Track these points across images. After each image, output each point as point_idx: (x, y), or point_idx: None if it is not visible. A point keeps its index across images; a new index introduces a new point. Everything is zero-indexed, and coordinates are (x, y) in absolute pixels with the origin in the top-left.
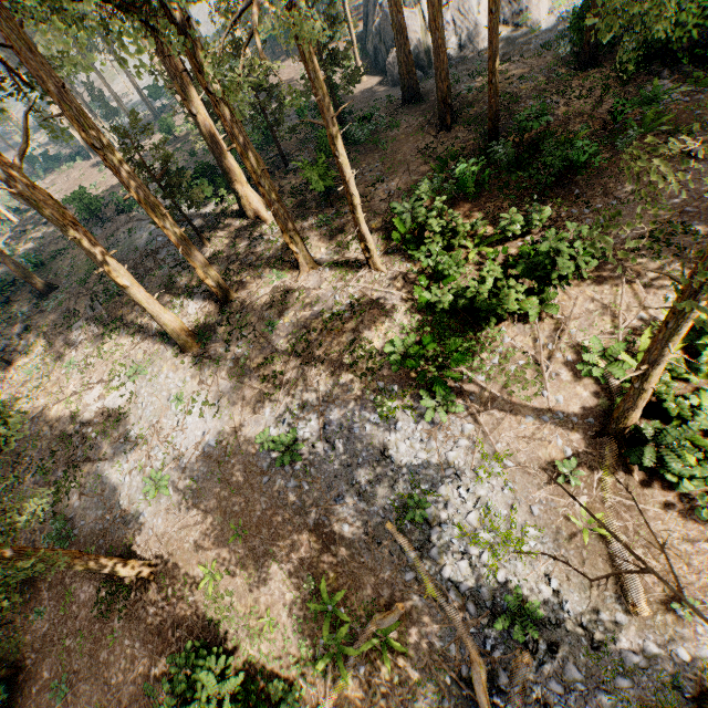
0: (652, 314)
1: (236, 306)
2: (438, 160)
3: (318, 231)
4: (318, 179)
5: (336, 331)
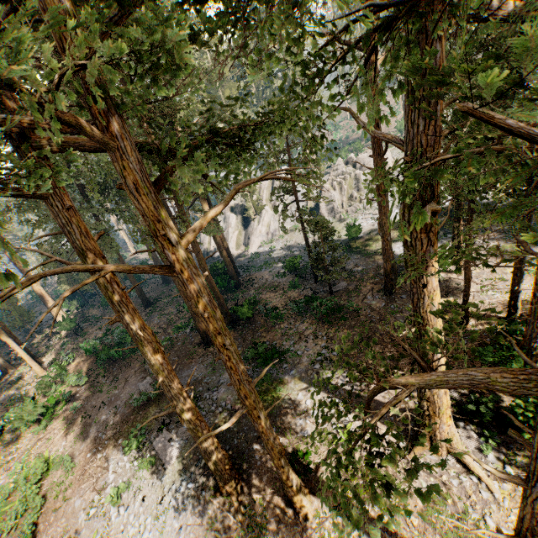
0: (54, 450)
1: (5, 377)
2: (106, 330)
3: (60, 348)
4: (65, 325)
5: (7, 407)
